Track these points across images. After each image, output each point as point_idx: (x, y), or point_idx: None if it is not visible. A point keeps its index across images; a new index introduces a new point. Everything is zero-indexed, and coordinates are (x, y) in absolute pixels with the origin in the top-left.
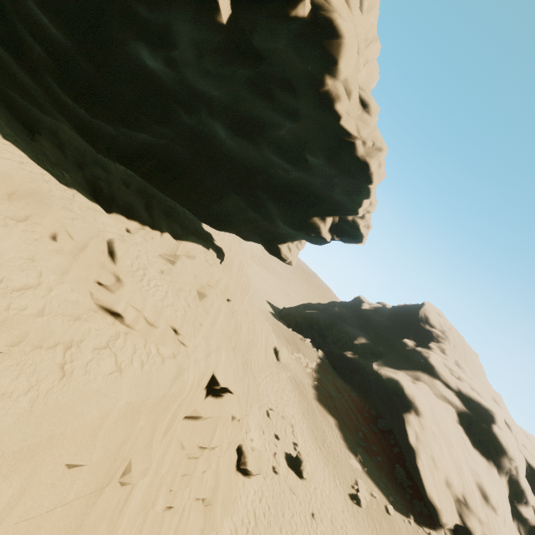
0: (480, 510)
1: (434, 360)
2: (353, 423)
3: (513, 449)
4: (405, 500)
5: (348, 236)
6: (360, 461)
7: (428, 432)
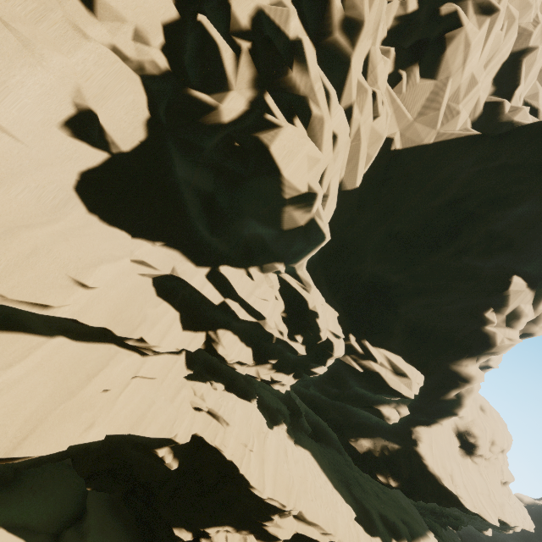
0: None
1: None
2: None
3: None
4: None
5: None
6: None
7: None
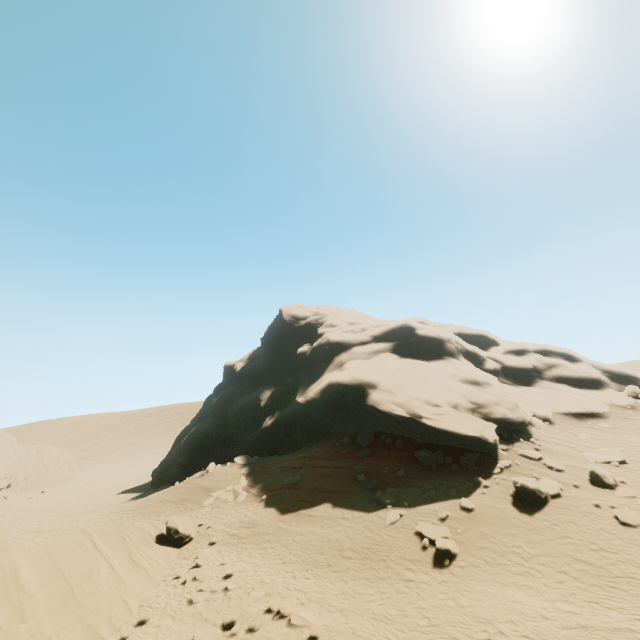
0: (487, 396)
1: (334, 337)
2: (343, 478)
3: (442, 332)
4: (458, 474)
5: None
6: (394, 504)
7: (398, 390)
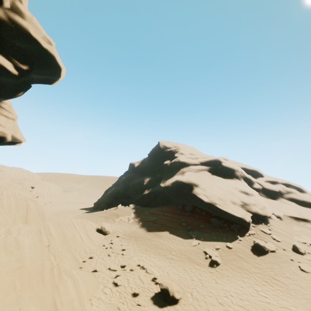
0: (250, 200)
1: (182, 159)
2: (176, 223)
3: (234, 166)
4: (228, 232)
5: (37, 62)
6: (196, 238)
7: (207, 189)
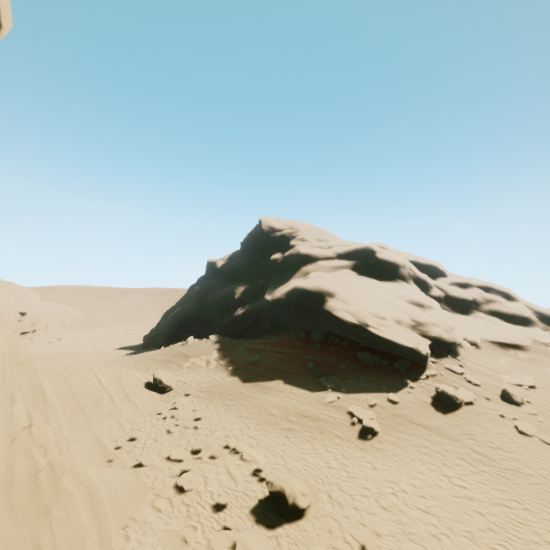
0: (428, 317)
1: (304, 250)
2: (296, 363)
3: (398, 258)
4: (390, 374)
5: None
6: (334, 389)
7: (352, 301)
